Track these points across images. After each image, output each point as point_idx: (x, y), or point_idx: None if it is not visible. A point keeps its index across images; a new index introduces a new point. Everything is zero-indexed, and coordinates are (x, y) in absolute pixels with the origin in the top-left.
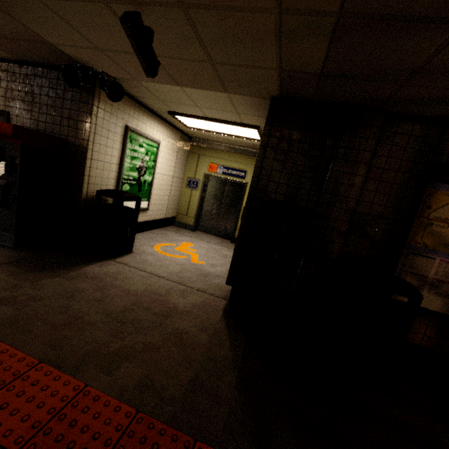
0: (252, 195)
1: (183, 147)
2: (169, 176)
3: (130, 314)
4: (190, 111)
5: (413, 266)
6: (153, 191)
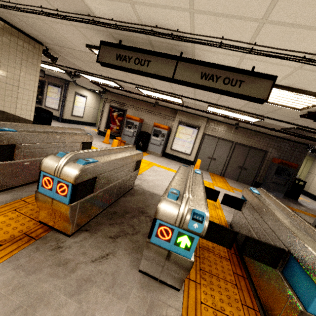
0: None
1: None
2: None
3: None
4: None
5: None
6: None
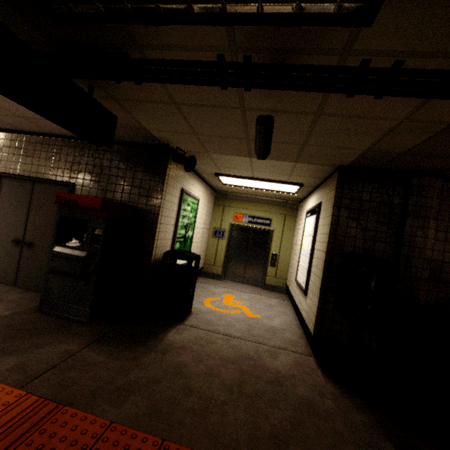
0: (331, 250)
1: (210, 200)
2: (201, 229)
3: (248, 386)
4: (239, 173)
5: None
6: (192, 245)
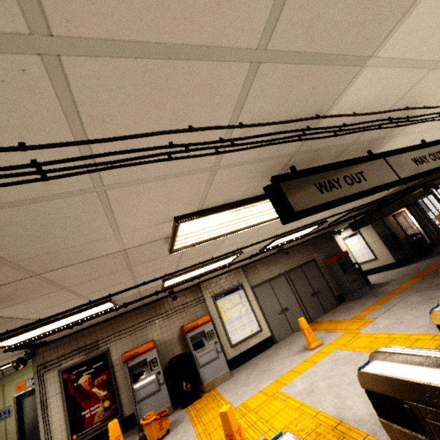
0: (380, 238)
1: None
2: None
3: (411, 269)
4: None
5: (408, 233)
6: None
